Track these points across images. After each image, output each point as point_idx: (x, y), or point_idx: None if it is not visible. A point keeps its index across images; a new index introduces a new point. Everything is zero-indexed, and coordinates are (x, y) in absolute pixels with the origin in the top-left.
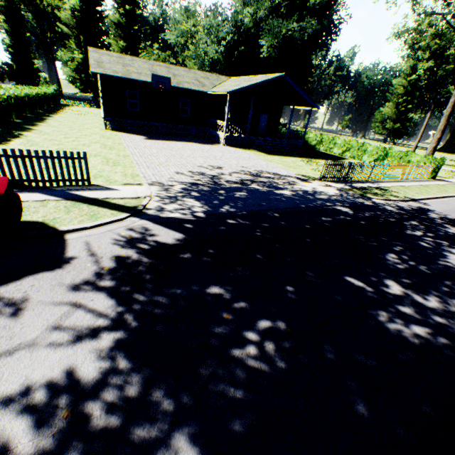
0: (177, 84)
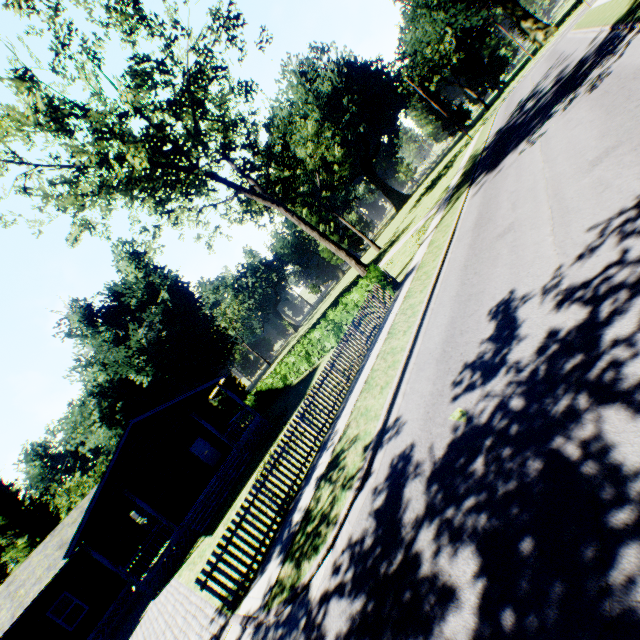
0: (12, 616)
